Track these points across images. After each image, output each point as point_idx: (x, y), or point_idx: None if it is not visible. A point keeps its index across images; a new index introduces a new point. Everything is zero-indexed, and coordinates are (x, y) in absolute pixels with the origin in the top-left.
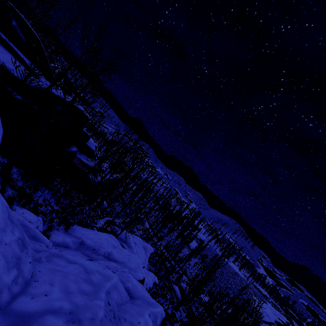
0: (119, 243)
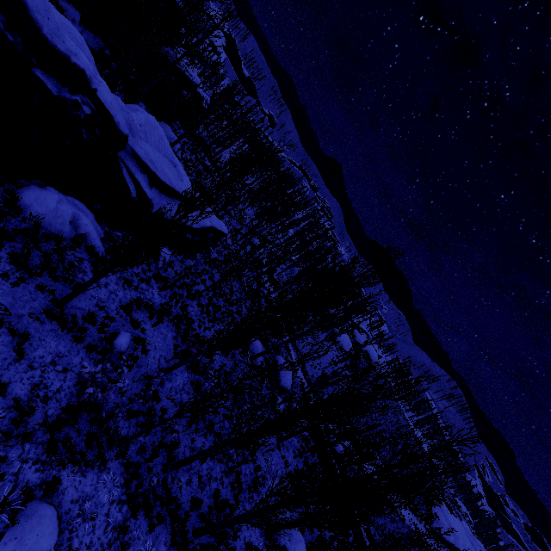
0: (80, 42)
